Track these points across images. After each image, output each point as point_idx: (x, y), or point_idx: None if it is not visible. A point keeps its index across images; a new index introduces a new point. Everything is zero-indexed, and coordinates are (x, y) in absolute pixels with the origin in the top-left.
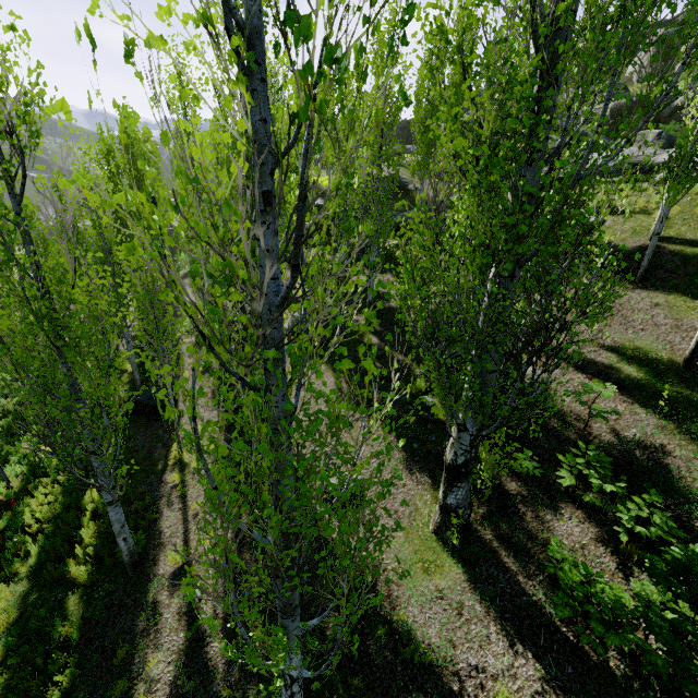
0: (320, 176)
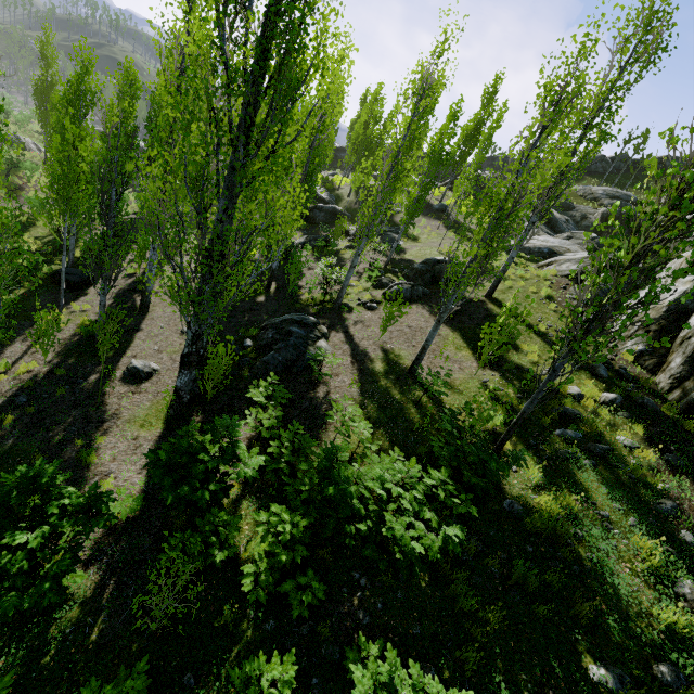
0: (344, 177)
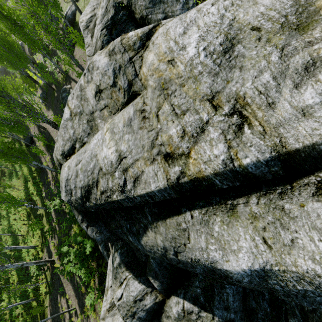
0: None
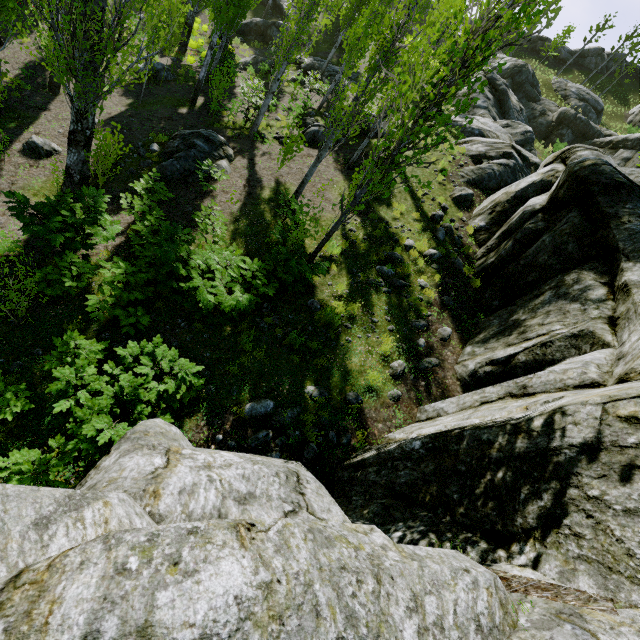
0: None
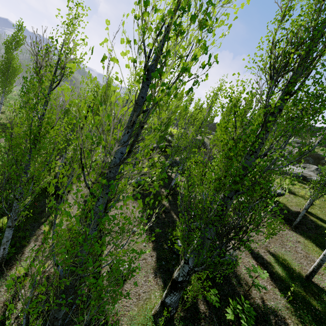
0: (174, 129)
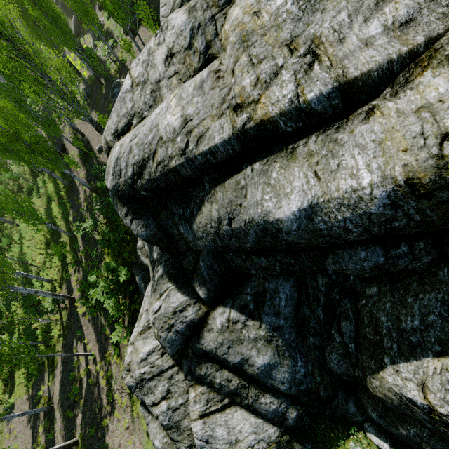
0: None
